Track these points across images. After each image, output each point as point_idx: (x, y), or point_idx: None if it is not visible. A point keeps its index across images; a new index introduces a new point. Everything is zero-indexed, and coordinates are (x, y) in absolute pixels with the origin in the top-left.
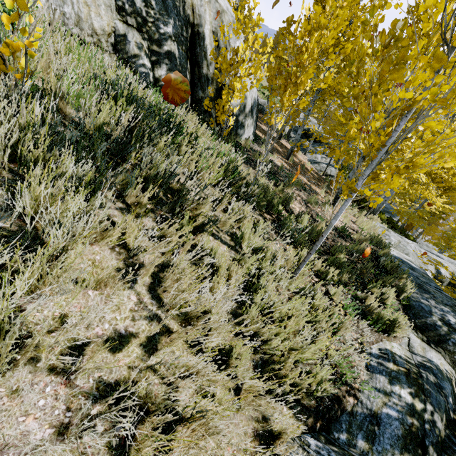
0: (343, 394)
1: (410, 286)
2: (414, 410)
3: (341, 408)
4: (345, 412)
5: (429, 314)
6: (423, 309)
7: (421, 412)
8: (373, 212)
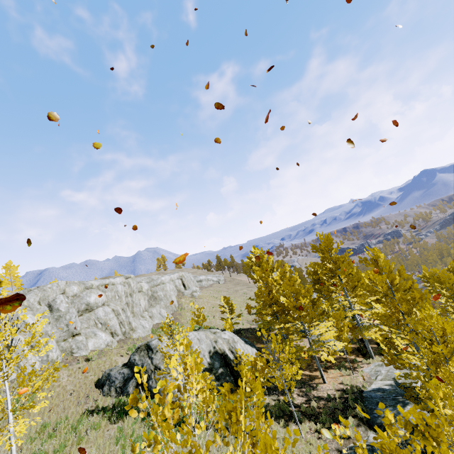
0: None
1: (357, 409)
2: None
3: None
4: None
5: (377, 417)
6: (374, 416)
7: None
8: (370, 355)
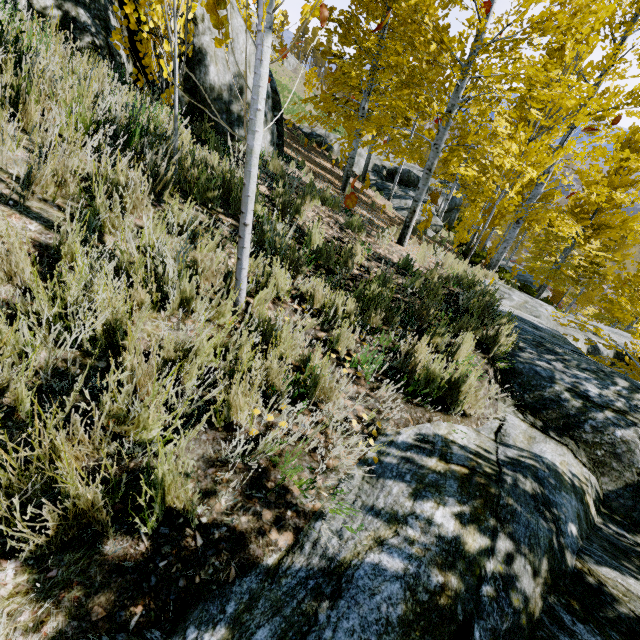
0: (264, 525)
1: (505, 331)
2: (458, 553)
3: (243, 560)
4: (258, 569)
5: (548, 382)
6: (538, 374)
7: (478, 557)
8: (490, 268)
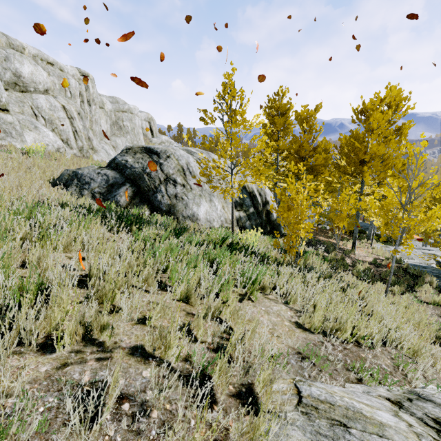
0: None
1: (434, 279)
2: None
3: None
4: None
5: None
6: None
7: None
8: (368, 238)
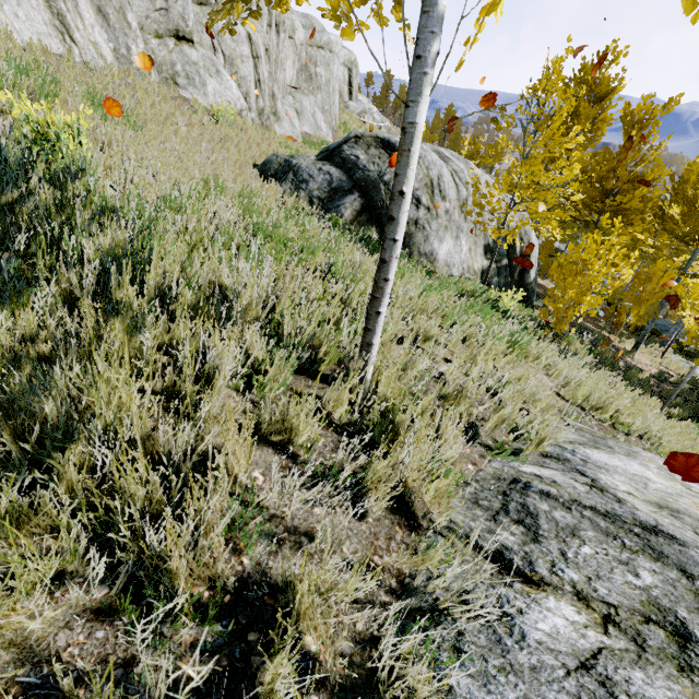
0: None
1: None
2: None
3: None
4: None
5: None
6: None
7: None
8: (663, 343)
